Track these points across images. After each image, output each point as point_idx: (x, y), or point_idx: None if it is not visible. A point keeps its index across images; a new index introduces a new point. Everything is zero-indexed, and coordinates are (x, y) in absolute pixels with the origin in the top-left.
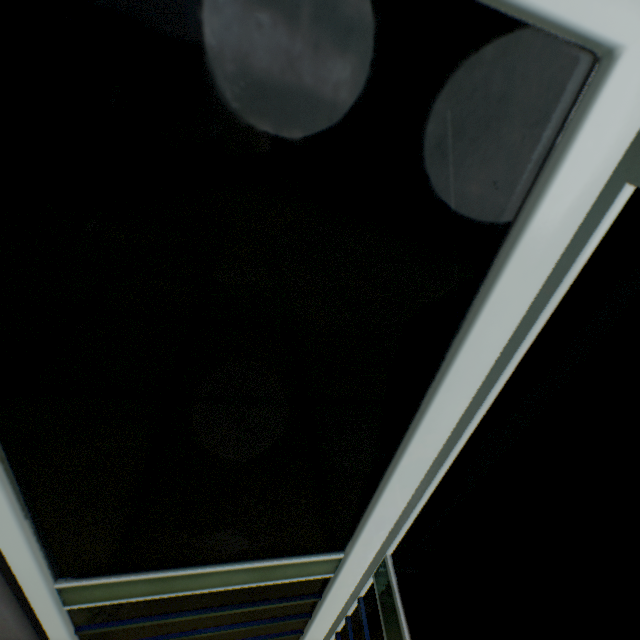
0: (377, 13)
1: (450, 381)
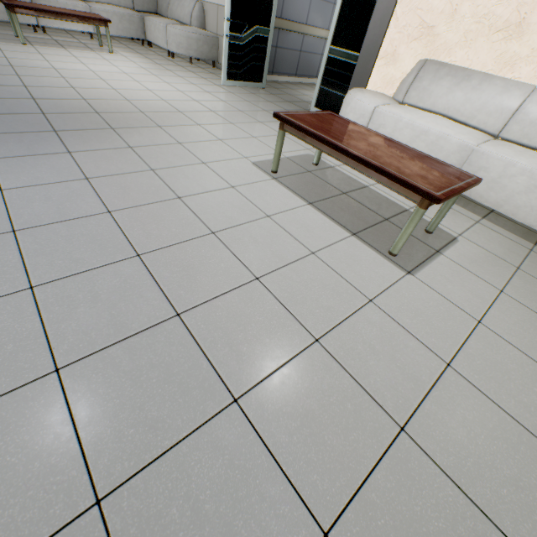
0: None
1: None
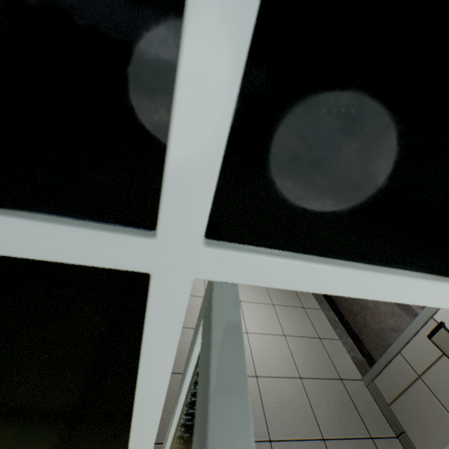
0: (5, 259)
1: (138, 403)
